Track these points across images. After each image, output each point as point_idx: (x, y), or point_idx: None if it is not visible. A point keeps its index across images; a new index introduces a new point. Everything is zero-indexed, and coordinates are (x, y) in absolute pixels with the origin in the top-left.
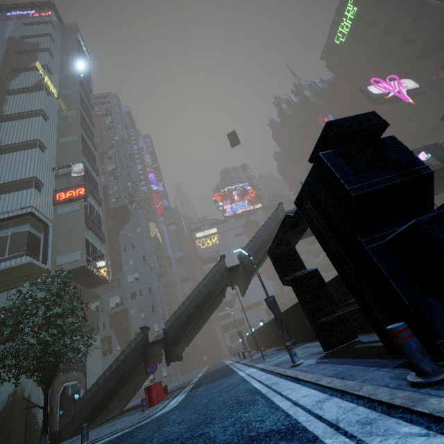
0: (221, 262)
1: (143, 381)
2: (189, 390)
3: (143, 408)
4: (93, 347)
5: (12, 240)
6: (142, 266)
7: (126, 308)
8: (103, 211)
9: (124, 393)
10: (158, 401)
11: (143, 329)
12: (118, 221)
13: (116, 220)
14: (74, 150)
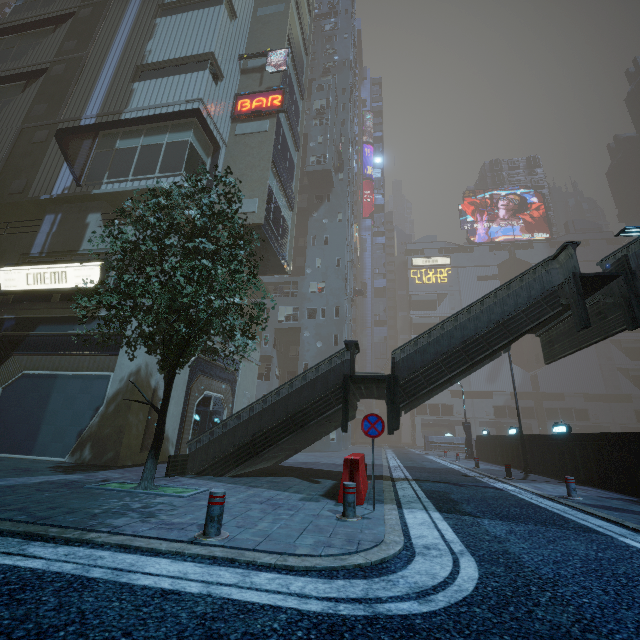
0: (553, 263)
1: (318, 437)
2: (438, 507)
3: (347, 507)
4: (249, 360)
5: (167, 152)
6: (333, 274)
7: (299, 327)
8: (298, 158)
9: (289, 443)
10: (364, 496)
11: (352, 346)
12: (313, 197)
13: (310, 195)
14: (276, 29)
